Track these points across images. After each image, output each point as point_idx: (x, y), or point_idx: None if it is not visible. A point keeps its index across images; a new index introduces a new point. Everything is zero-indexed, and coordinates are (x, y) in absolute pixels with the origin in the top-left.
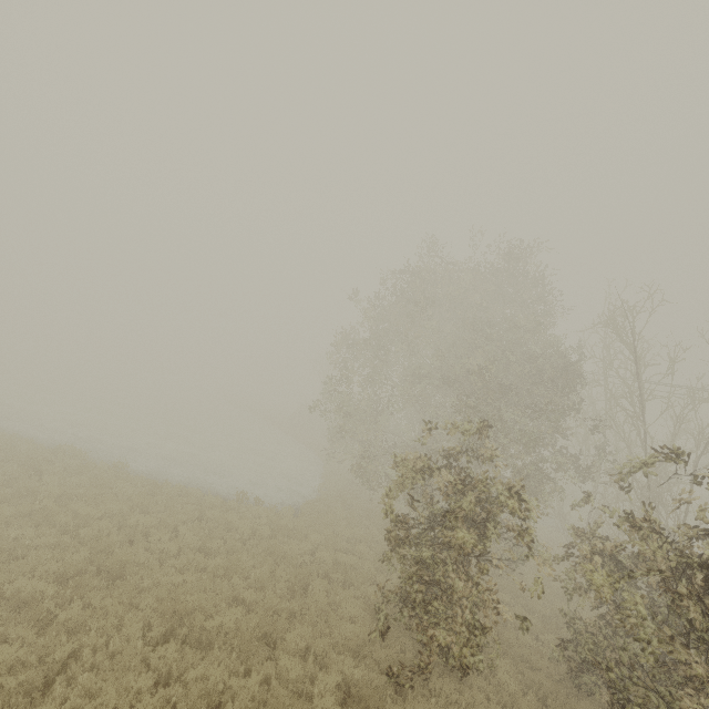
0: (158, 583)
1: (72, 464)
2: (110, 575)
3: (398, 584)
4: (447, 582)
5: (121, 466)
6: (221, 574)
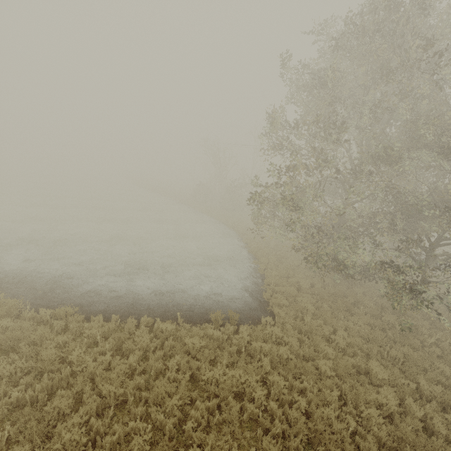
0: None
1: (0, 327)
2: None
3: None
4: None
5: (67, 312)
6: None
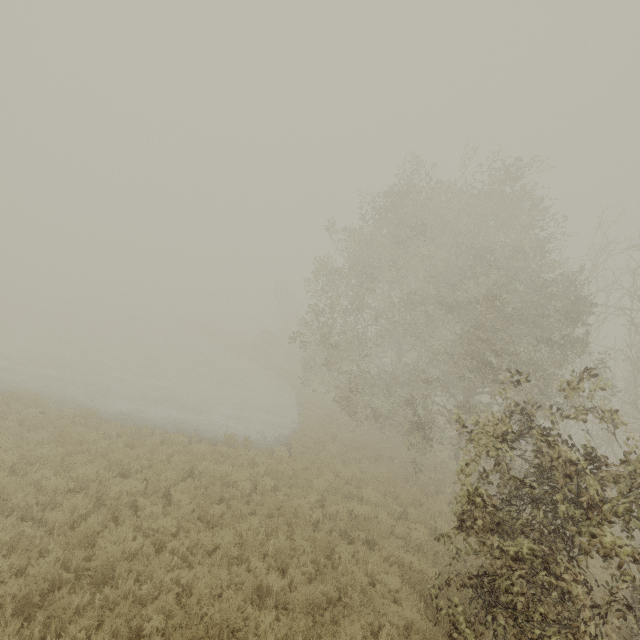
0: (160, 582)
1: (30, 414)
2: (94, 578)
3: (424, 538)
4: (561, 585)
5: (89, 413)
6: (234, 555)
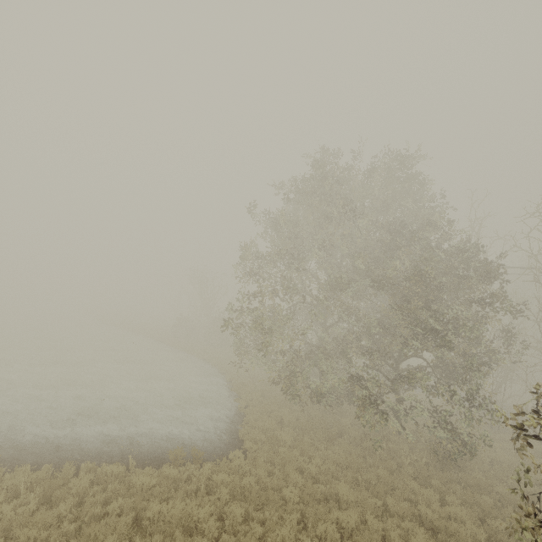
0: None
1: None
2: None
3: None
4: None
5: None
6: None
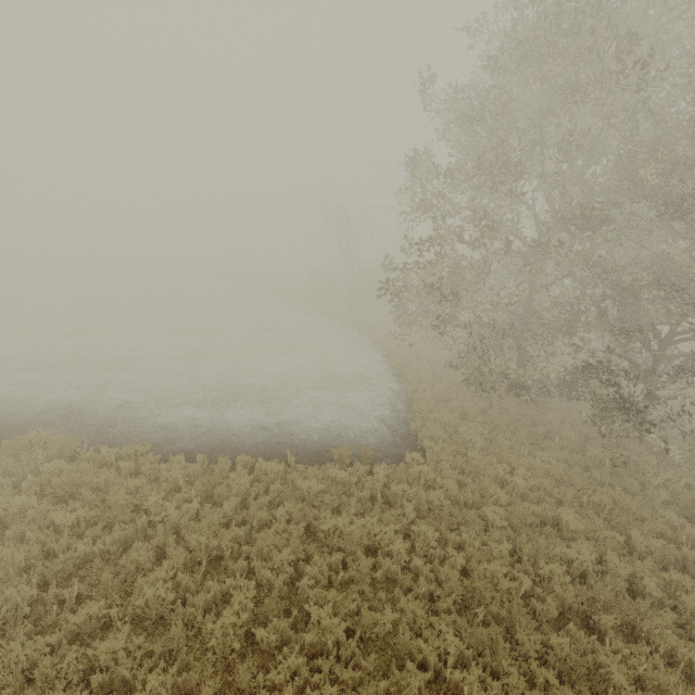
0: None
1: (52, 470)
2: None
3: None
4: None
5: (138, 451)
6: None
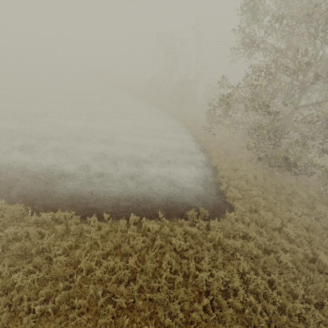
0: None
1: (9, 234)
2: None
3: None
4: None
5: (66, 216)
6: None
